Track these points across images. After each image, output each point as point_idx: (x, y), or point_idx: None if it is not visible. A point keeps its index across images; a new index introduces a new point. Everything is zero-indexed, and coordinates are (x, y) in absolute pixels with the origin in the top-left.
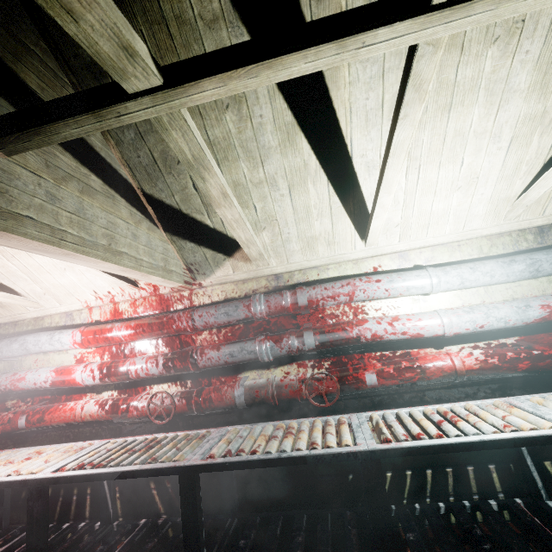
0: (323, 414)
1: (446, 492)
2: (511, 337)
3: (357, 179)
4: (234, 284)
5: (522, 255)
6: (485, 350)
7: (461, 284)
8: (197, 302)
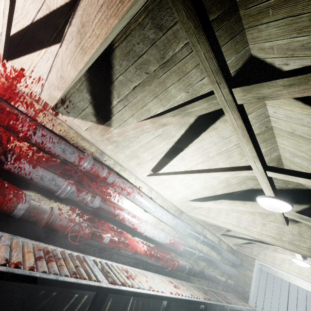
0: (59, 245)
1: (85, 309)
2: (153, 244)
3: (175, 157)
4: (77, 134)
5: (176, 218)
6: (147, 246)
7: (160, 217)
8: (41, 120)
